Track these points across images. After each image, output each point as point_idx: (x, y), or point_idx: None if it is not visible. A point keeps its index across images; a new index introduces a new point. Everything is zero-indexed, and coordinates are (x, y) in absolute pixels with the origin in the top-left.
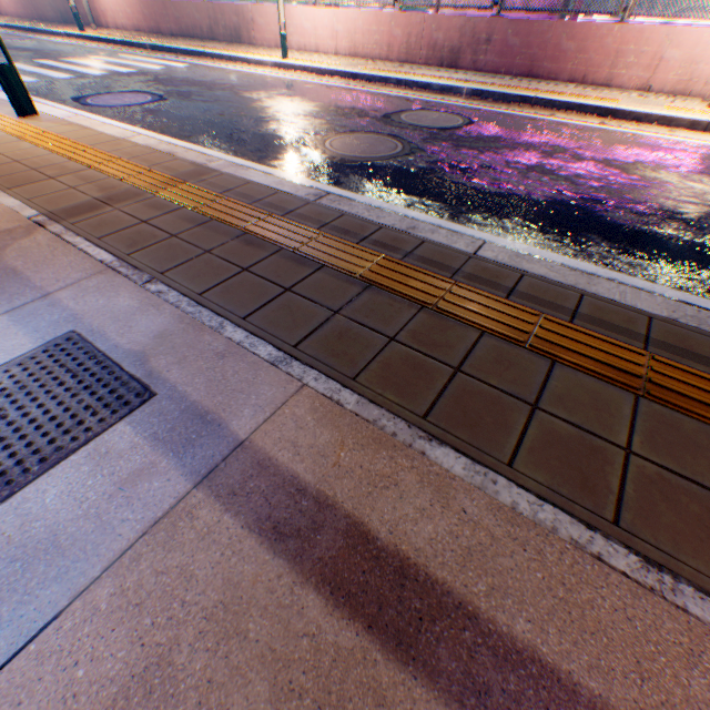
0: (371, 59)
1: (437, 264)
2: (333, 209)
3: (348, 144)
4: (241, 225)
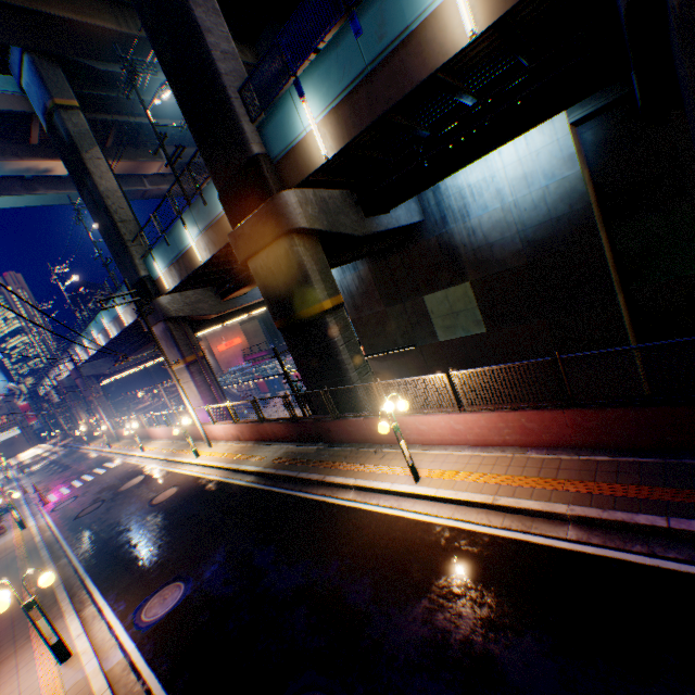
0: (173, 439)
1: (33, 553)
2: (38, 544)
3: (89, 509)
4: (19, 553)
